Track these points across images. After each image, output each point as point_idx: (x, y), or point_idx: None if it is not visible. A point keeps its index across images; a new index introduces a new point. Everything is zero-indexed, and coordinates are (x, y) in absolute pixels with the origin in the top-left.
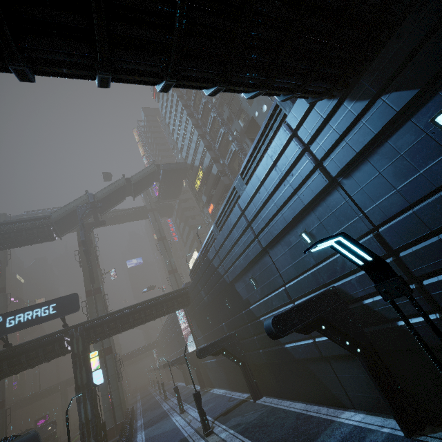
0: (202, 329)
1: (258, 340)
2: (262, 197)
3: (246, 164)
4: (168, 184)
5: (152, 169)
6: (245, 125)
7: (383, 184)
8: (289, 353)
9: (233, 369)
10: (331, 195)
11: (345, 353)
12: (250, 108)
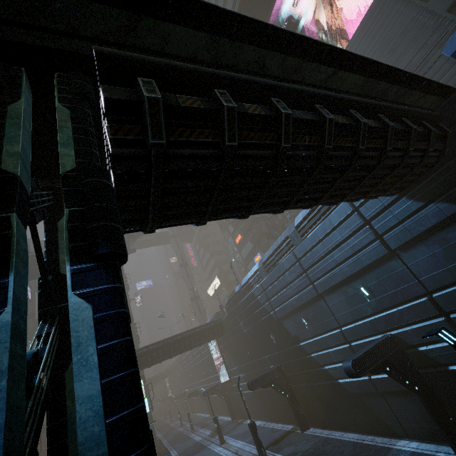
0: (236, 360)
1: (308, 374)
2: (321, 252)
3: (303, 220)
4: None
5: None
6: None
7: (436, 262)
8: (342, 387)
9: (274, 400)
10: (389, 262)
11: (401, 390)
12: None
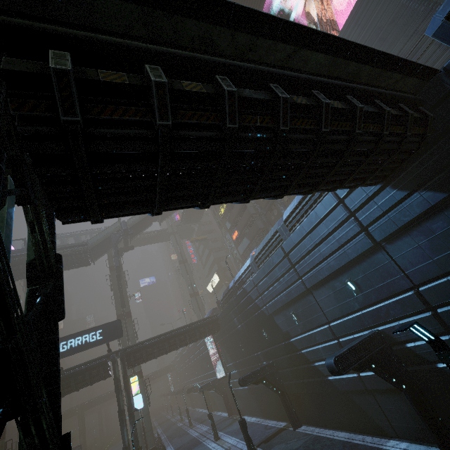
0: (232, 356)
1: (299, 371)
2: (308, 246)
3: (291, 214)
4: (192, 209)
5: None
6: None
7: (421, 254)
8: (332, 384)
9: (268, 397)
10: (375, 255)
11: (389, 388)
12: None
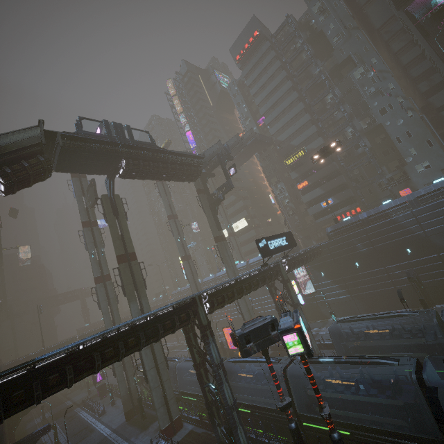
0: (331, 275)
1: None
2: None
3: None
4: (246, 153)
5: (250, 136)
6: (368, 127)
7: None
8: None
9: (386, 296)
10: None
11: None
12: (381, 116)
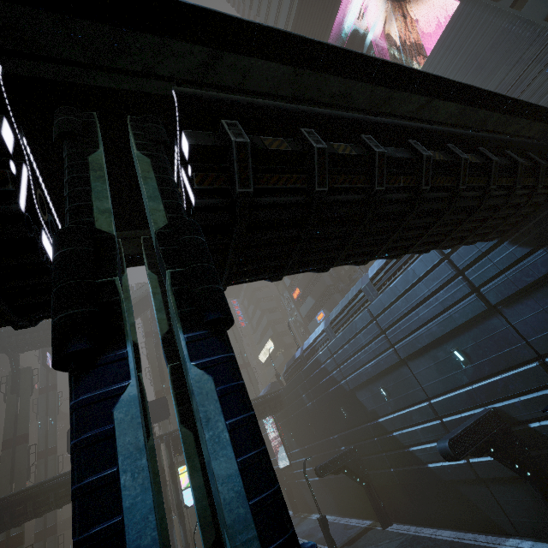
0: (298, 440)
1: (389, 458)
2: (403, 309)
3: (379, 271)
4: None
5: None
6: None
7: (547, 319)
8: (433, 473)
9: (347, 490)
10: (489, 320)
11: (508, 476)
12: None
